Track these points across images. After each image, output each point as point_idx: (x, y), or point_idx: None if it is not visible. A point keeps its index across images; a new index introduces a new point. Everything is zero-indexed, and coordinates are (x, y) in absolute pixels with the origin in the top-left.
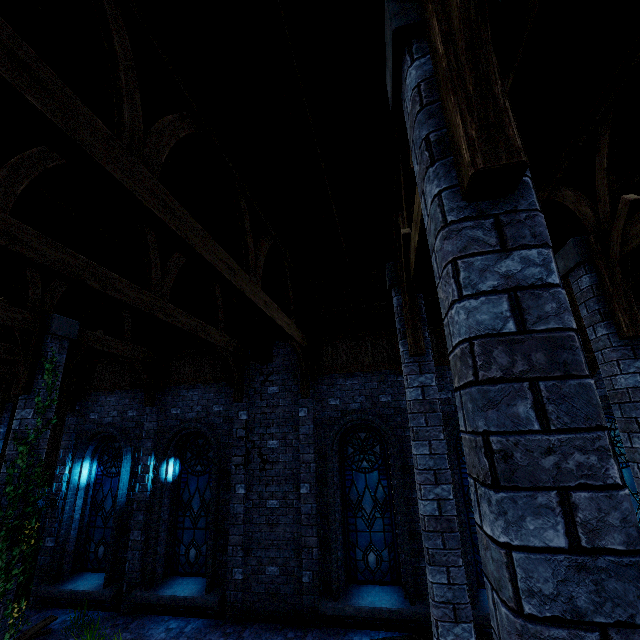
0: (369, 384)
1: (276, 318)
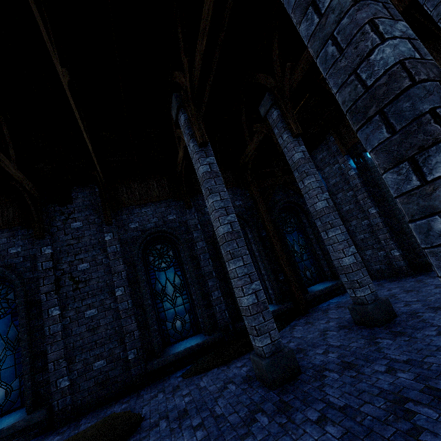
0: (159, 209)
1: (84, 136)
